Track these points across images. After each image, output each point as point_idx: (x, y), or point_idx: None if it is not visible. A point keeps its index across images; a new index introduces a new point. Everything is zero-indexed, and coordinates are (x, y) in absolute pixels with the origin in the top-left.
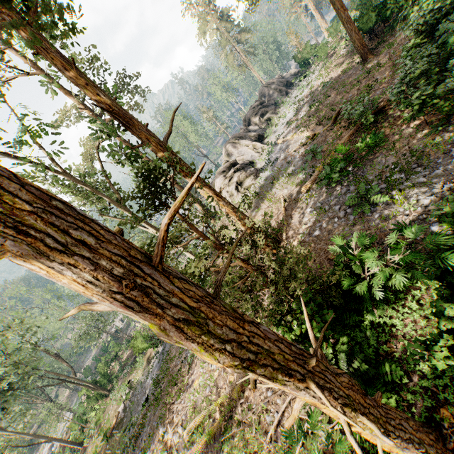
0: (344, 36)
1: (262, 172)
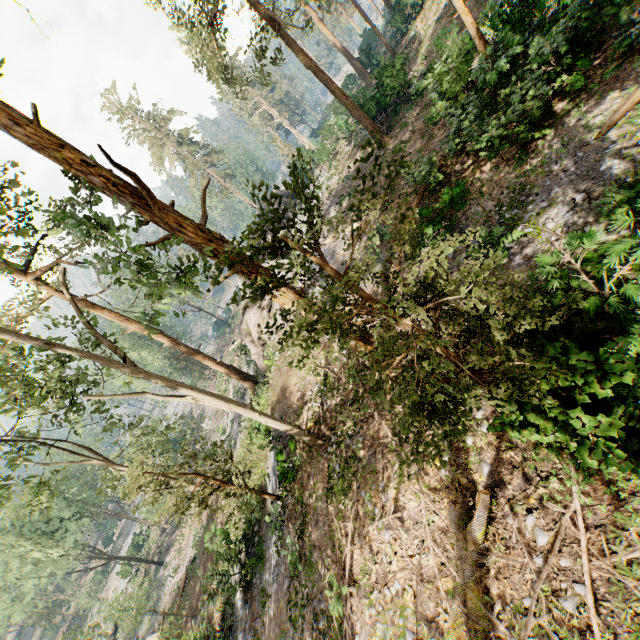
0: (341, 136)
1: (311, 288)
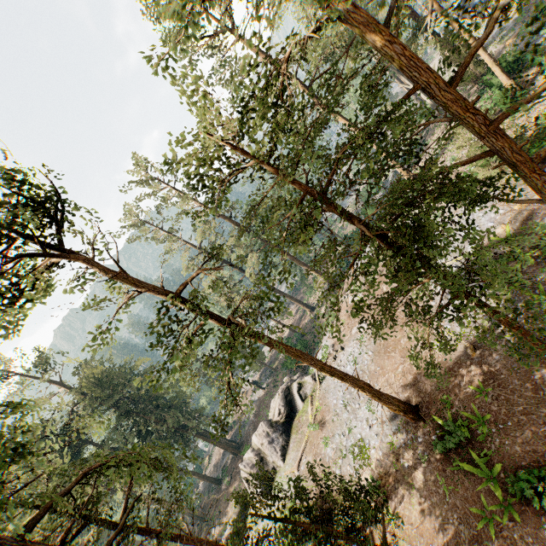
0: None
1: None
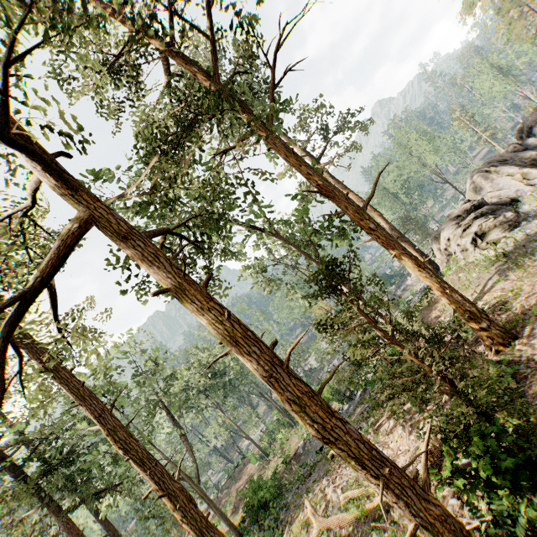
0: None
1: (526, 220)
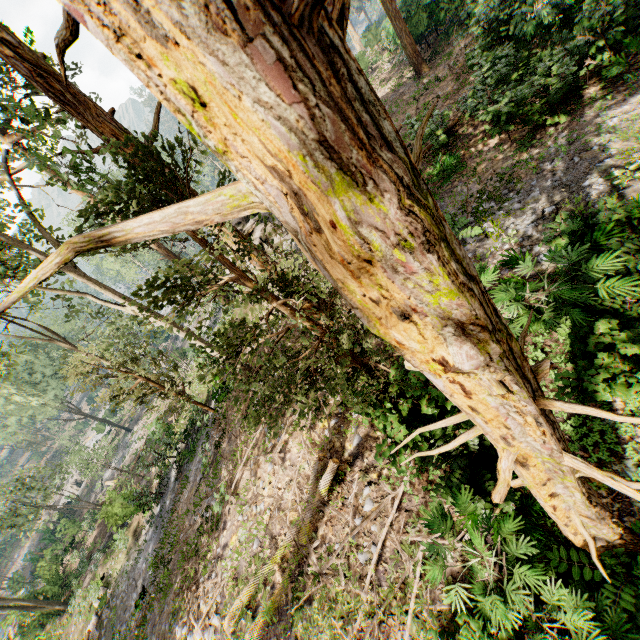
0: (386, 47)
1: None
